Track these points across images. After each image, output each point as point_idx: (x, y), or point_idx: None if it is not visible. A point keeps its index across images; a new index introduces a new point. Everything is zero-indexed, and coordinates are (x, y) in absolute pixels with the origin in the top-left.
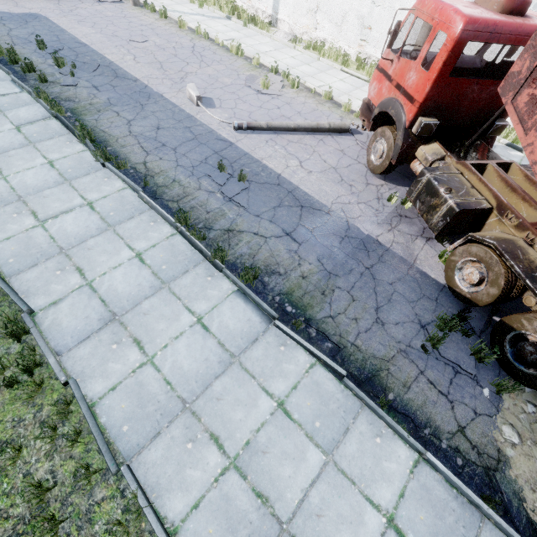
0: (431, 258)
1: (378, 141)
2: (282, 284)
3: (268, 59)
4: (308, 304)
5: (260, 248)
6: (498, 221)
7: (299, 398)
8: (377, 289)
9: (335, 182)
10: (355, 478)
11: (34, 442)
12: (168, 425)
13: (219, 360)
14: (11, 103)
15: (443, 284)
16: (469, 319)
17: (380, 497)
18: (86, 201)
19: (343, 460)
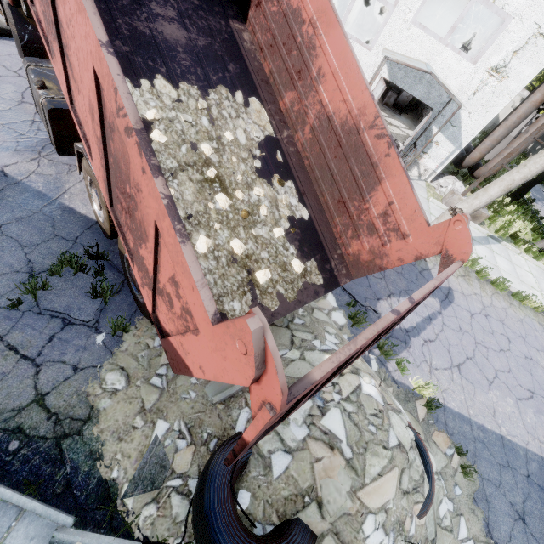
0: None
1: None
2: None
3: None
4: None
5: None
6: None
7: None
8: None
9: None
10: None
11: None
12: None
13: None
14: None
15: (96, 220)
16: (108, 255)
17: None
18: None
19: None
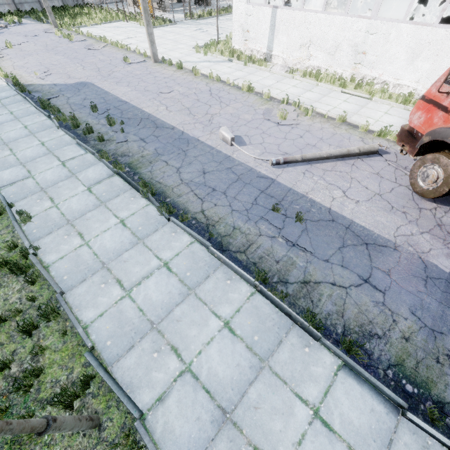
0: None
1: (428, 166)
2: (387, 351)
3: (275, 91)
4: (427, 378)
5: (345, 303)
6: None
7: None
8: None
9: (386, 211)
10: None
11: None
12: None
13: None
14: (79, 165)
15: None
16: None
17: None
18: (162, 262)
19: None
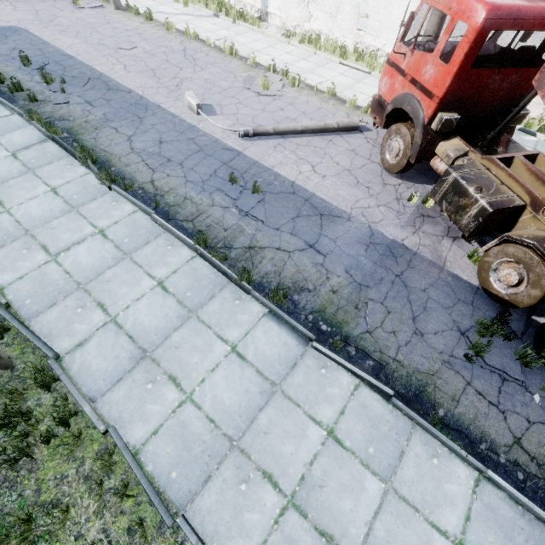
0: (460, 258)
1: (393, 139)
2: (313, 302)
3: (264, 57)
4: (342, 320)
5: (285, 264)
6: (533, 218)
7: (349, 424)
8: (411, 298)
9: (351, 185)
10: (417, 505)
11: (81, 500)
12: (217, 467)
13: (260, 390)
14: (2, 128)
15: (476, 286)
16: (509, 321)
17: (446, 522)
18: (97, 229)
19: (403, 486)
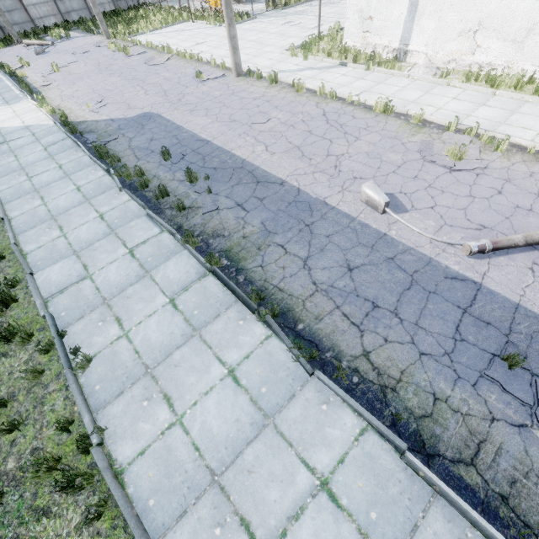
0: None
1: None
2: None
3: (426, 109)
4: None
5: None
6: None
7: None
8: None
9: None
10: None
11: None
12: None
13: None
14: (154, 254)
15: None
16: None
17: None
18: (316, 477)
19: None
